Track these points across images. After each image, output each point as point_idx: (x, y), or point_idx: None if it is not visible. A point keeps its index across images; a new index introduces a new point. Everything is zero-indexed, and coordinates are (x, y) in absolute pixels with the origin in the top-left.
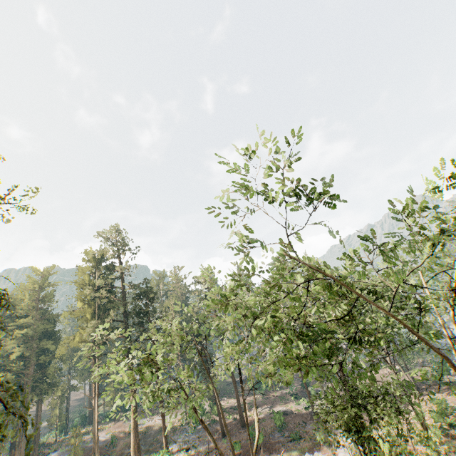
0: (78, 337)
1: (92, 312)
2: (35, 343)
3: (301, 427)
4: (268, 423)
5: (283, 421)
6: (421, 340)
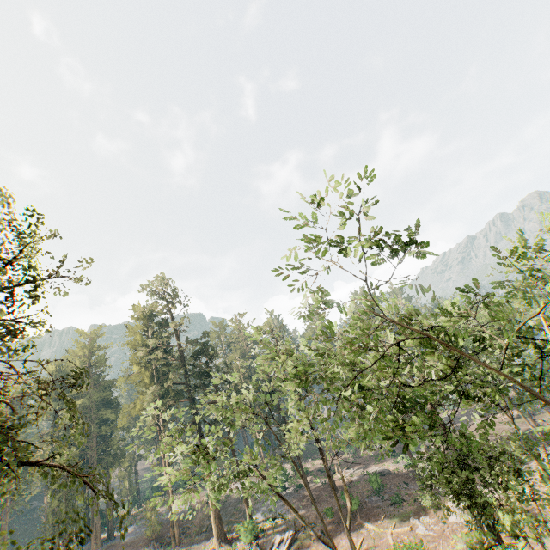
0: (139, 405)
1: (150, 375)
2: (94, 413)
3: (403, 489)
4: (363, 486)
5: (381, 483)
6: (543, 400)
